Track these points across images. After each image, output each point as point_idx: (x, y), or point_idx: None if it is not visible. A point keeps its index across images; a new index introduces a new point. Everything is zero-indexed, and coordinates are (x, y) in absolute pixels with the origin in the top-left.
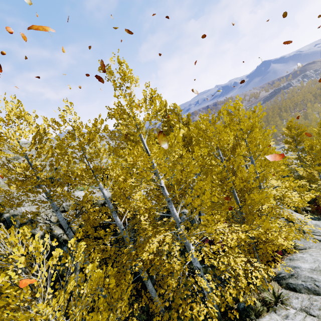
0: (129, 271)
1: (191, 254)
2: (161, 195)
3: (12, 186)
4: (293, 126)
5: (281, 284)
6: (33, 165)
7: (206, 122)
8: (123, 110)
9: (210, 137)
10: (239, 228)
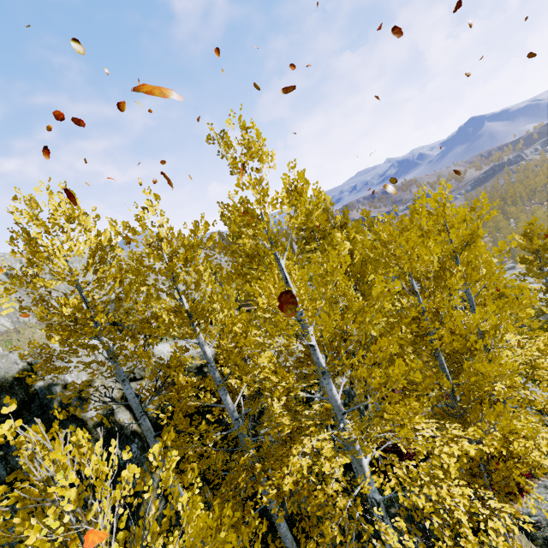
0: (250, 502)
1: (364, 474)
2: (307, 358)
3: (54, 338)
4: (536, 231)
5: (533, 537)
6: (89, 302)
7: (390, 228)
8: (251, 210)
9: (399, 255)
10: (462, 433)
